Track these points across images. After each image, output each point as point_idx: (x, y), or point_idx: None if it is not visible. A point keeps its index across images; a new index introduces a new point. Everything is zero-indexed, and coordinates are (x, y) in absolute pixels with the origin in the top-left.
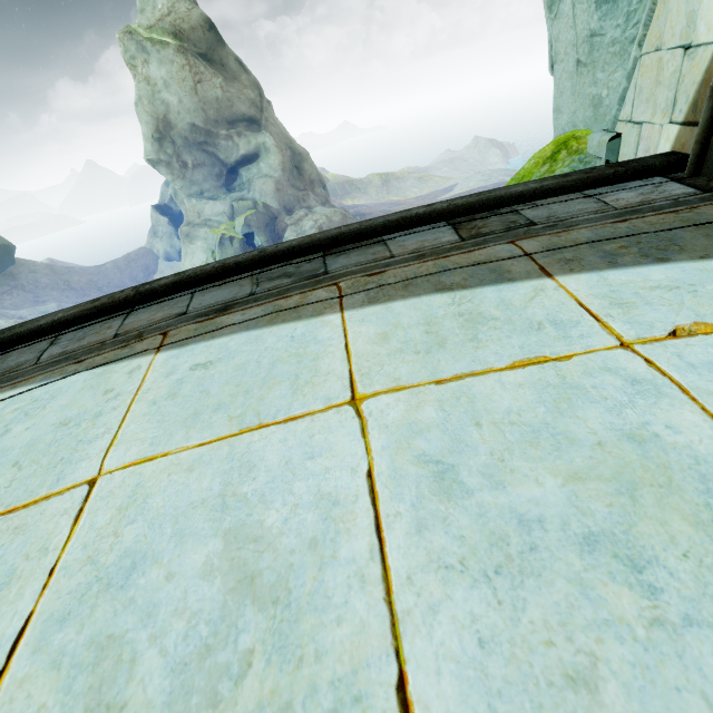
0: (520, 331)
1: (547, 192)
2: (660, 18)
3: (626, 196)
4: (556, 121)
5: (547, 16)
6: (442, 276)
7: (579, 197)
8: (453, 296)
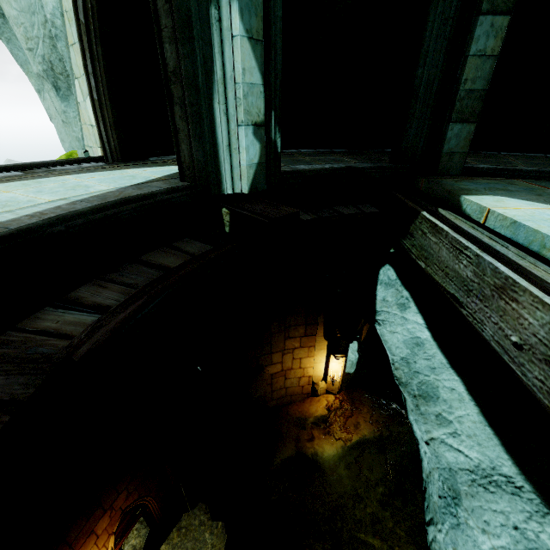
0: (54, 181)
1: (60, 163)
2: (82, 115)
3: (88, 165)
4: (64, 146)
5: (39, 96)
6: (23, 179)
7: (73, 165)
8: (30, 180)
